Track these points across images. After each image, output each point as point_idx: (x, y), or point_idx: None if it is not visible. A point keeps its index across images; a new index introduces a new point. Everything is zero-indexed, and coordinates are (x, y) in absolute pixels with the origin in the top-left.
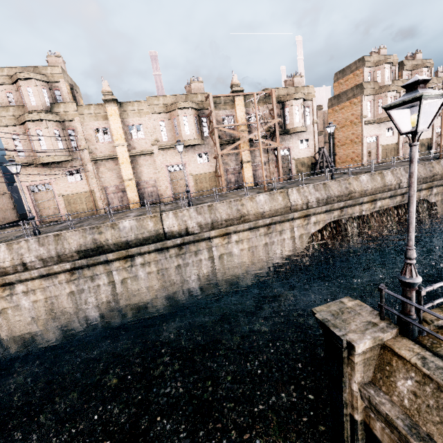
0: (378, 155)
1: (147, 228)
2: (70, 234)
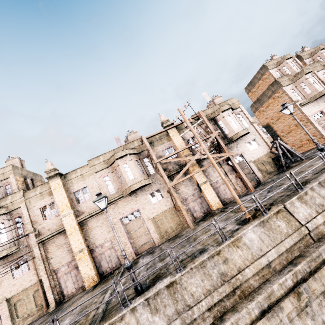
0: None
1: None
2: None
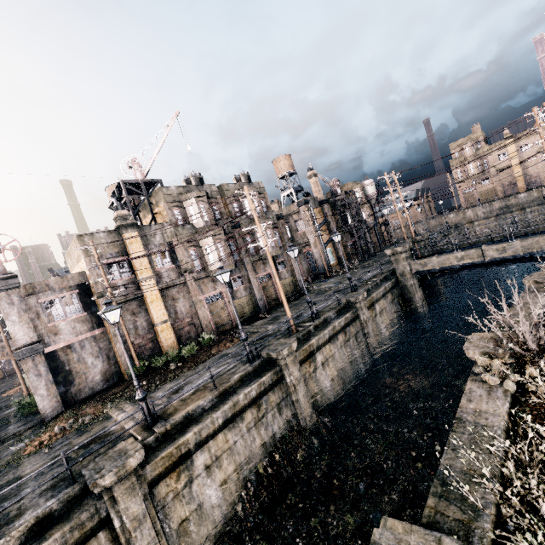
0: None
1: (533, 196)
2: (495, 203)
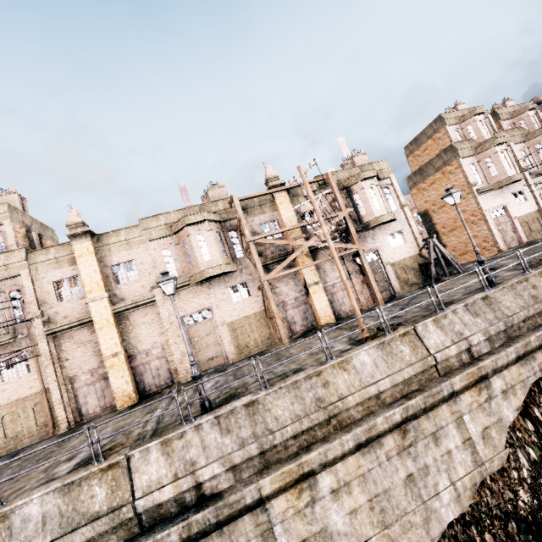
0: (517, 232)
1: (88, 507)
2: None
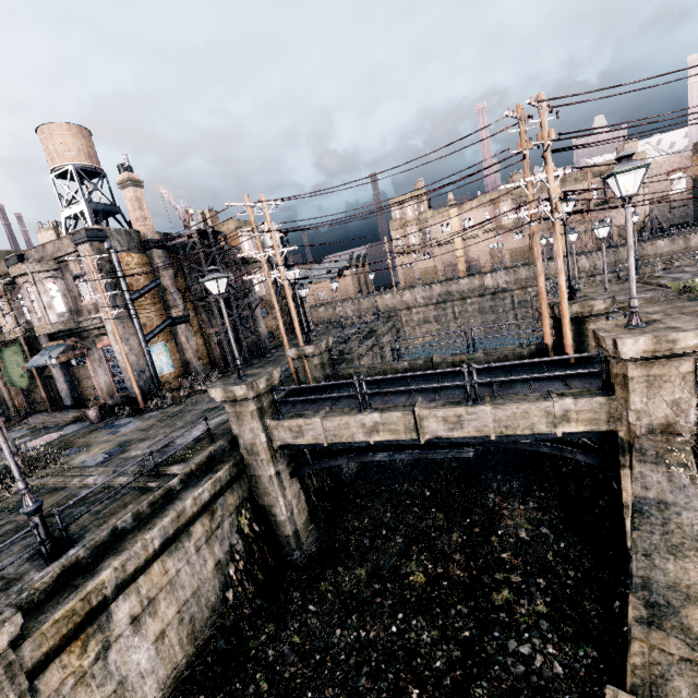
0: None
1: (474, 284)
2: (436, 286)
